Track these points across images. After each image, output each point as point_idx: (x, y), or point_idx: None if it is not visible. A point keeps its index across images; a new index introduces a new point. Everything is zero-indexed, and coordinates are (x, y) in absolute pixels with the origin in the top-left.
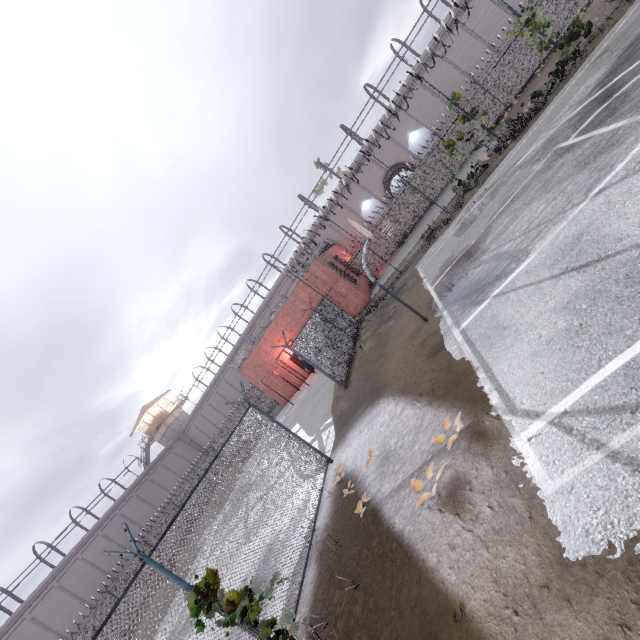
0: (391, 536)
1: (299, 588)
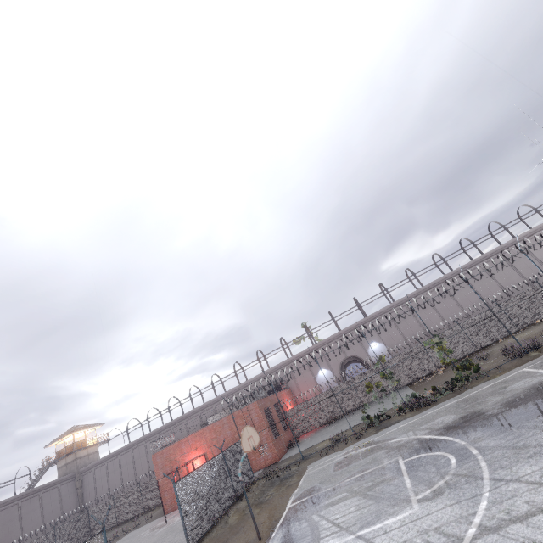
0: None
1: None
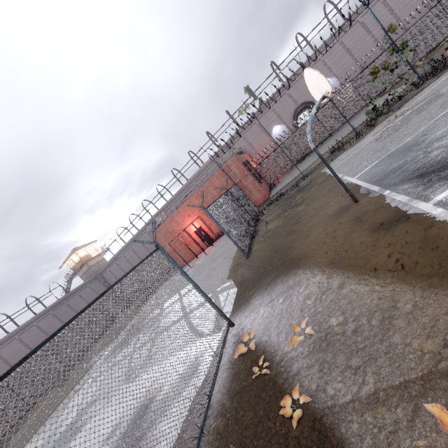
0: None
1: None
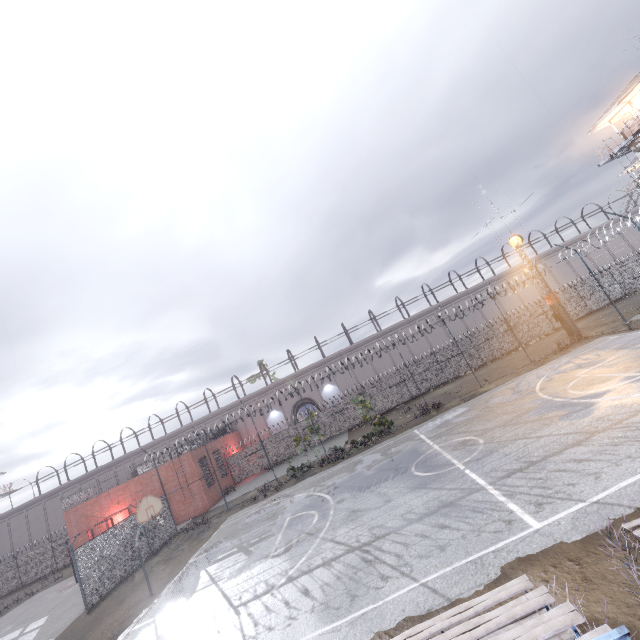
0: None
1: None
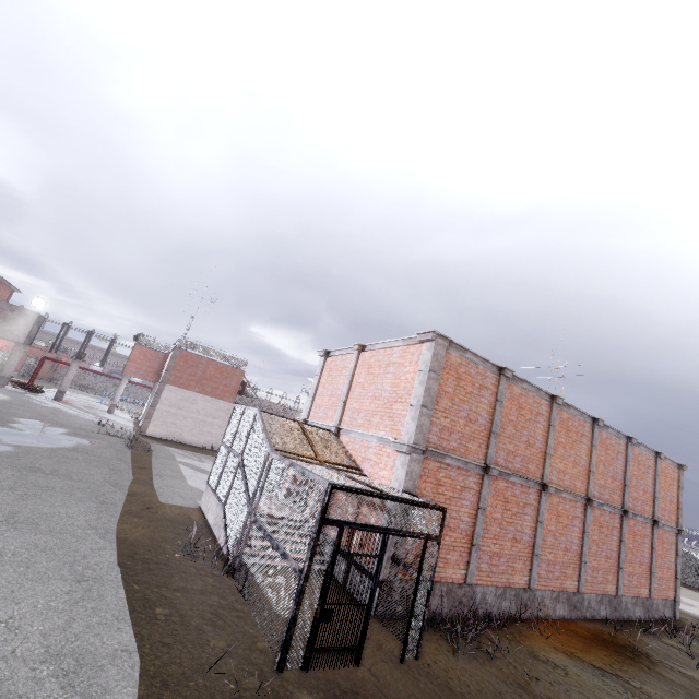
0: None
1: None
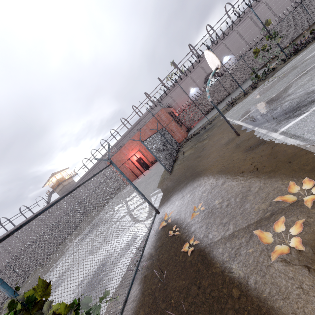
0: (229, 281)
1: (123, 305)
